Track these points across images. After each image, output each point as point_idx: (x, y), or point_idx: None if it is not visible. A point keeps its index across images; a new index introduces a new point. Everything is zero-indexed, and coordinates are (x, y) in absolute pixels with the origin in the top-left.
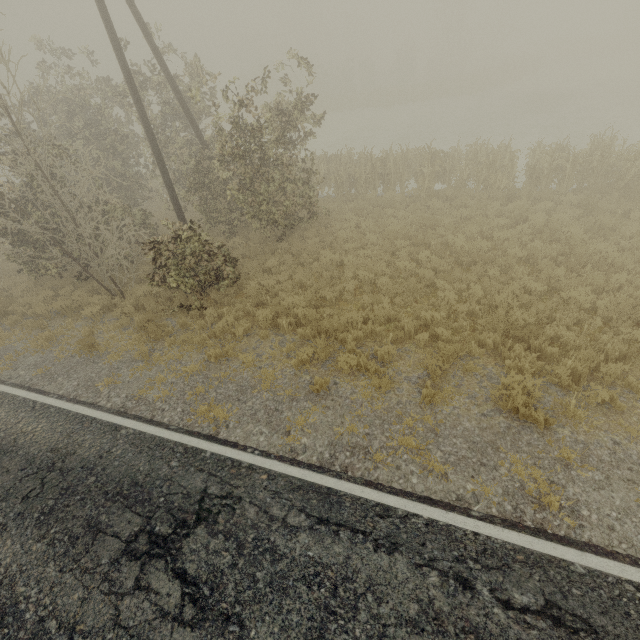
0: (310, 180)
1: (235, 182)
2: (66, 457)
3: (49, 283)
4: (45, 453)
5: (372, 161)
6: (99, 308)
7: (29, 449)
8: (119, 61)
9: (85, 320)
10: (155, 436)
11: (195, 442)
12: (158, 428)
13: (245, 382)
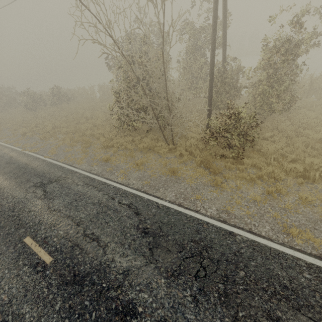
0: (288, 86)
1: (264, 82)
2: (207, 249)
3: (125, 133)
4: (188, 242)
5: (311, 79)
6: (167, 150)
7: (174, 236)
8: (215, 6)
9: (155, 155)
10: (269, 246)
11: (311, 259)
12: (266, 240)
13: (309, 215)
